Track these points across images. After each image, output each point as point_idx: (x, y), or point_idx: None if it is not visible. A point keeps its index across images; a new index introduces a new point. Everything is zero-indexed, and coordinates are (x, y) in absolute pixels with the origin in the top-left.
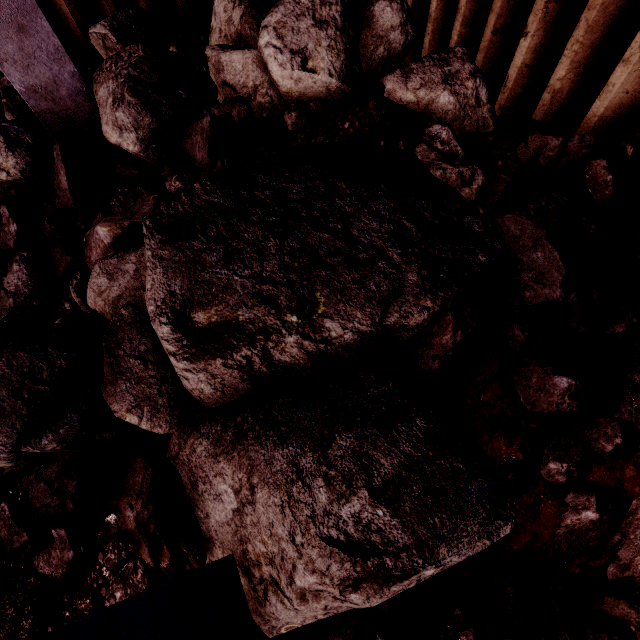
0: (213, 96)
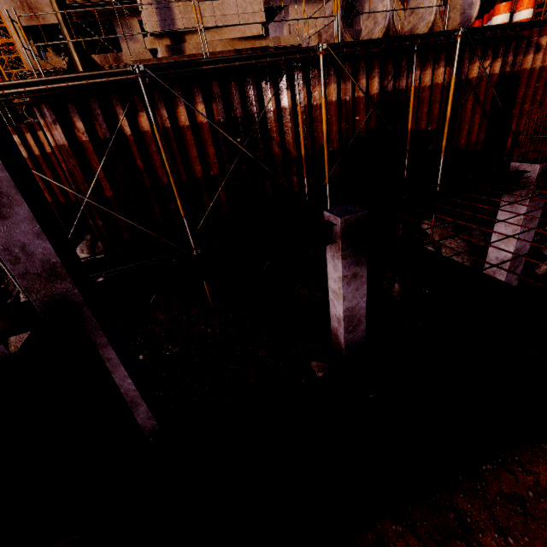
0: None
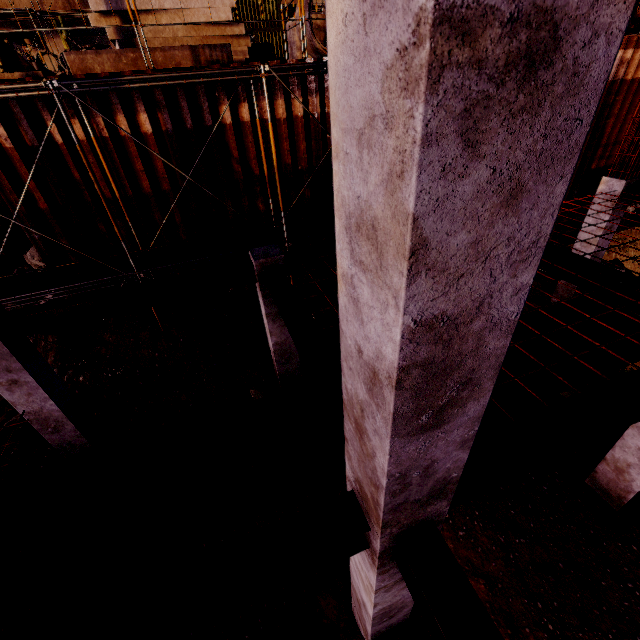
0: (23, 264)
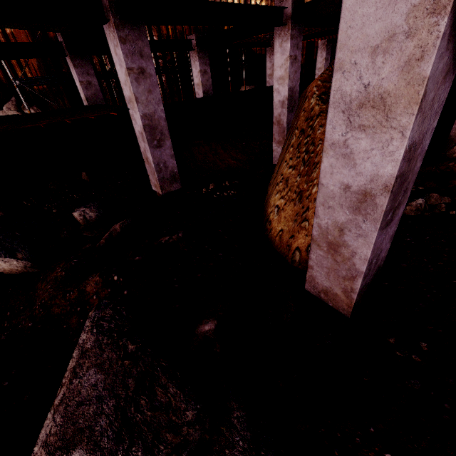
0: None
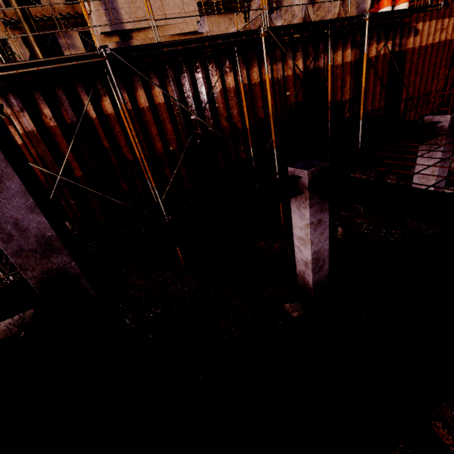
0: None
